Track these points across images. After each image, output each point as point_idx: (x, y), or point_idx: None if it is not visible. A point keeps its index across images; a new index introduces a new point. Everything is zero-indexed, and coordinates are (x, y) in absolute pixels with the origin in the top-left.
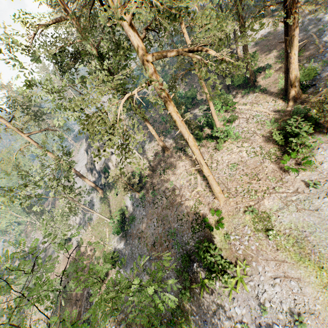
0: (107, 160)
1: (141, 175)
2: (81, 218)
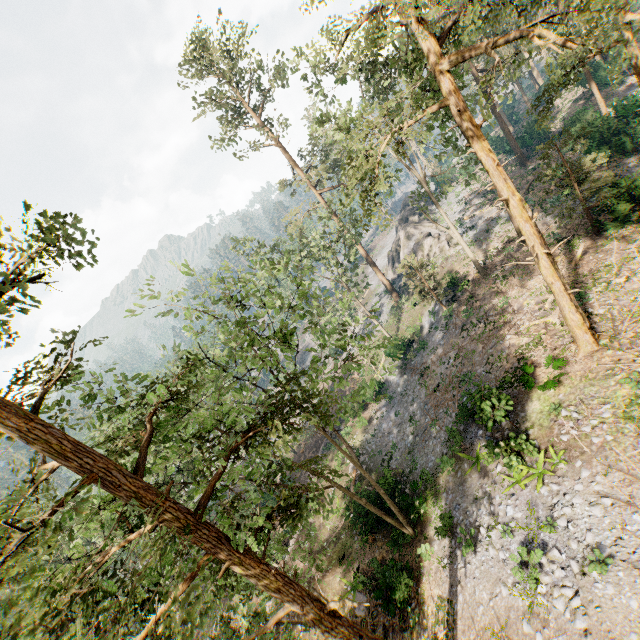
0: (416, 246)
1: (461, 279)
2: (360, 330)
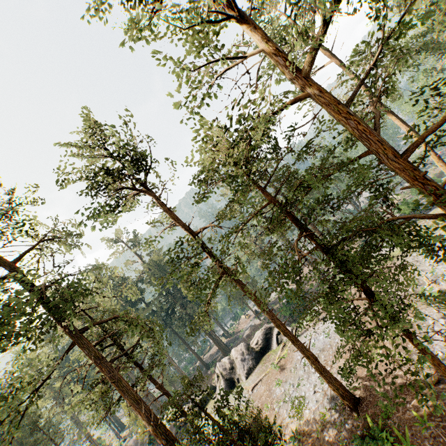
0: None
1: None
2: None
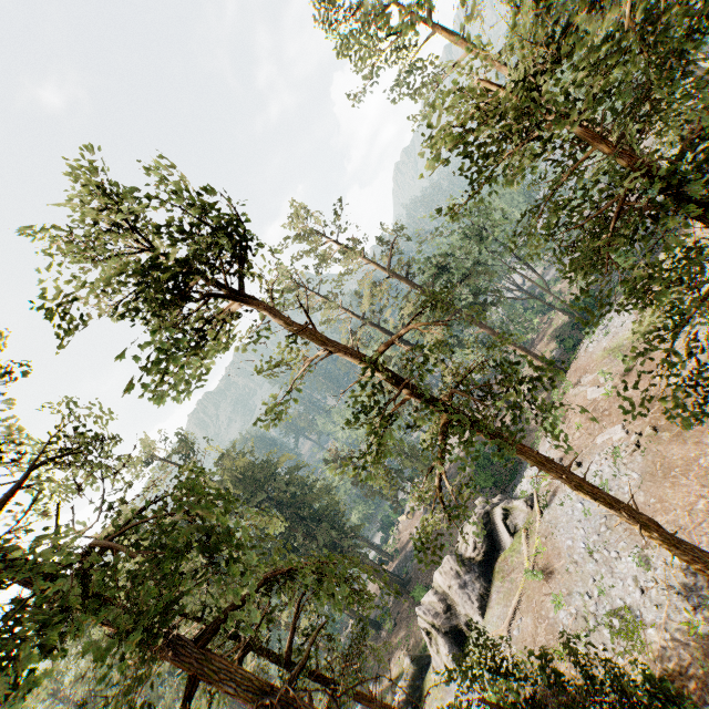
0: None
1: None
2: None
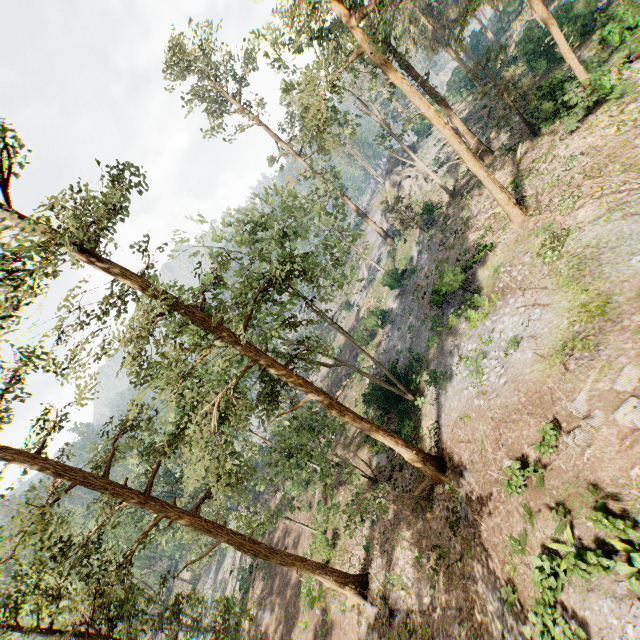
0: (398, 189)
1: (436, 206)
2: (365, 280)
